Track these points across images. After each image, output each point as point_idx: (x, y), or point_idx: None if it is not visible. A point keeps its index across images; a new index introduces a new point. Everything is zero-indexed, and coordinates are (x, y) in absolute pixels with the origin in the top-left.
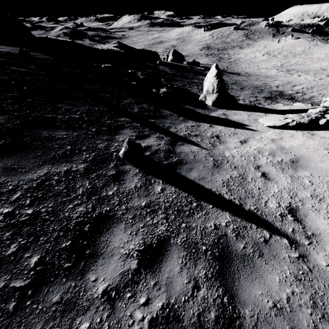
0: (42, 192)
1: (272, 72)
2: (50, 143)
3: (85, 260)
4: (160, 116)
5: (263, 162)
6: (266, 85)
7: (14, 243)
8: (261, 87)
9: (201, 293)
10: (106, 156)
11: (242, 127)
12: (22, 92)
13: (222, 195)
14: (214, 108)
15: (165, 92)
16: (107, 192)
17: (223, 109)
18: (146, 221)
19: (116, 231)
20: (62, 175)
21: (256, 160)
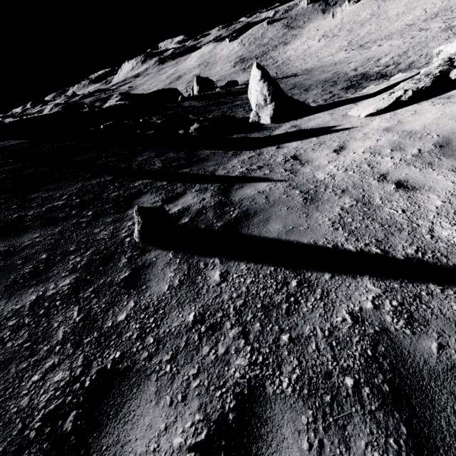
0: None
1: (339, 56)
2: (9, 259)
3: None
4: (196, 161)
5: (388, 165)
6: (338, 73)
7: None
8: (333, 78)
9: None
10: (113, 248)
11: (328, 131)
12: None
13: (340, 247)
14: (275, 125)
15: (197, 128)
16: (114, 317)
17: (289, 122)
18: (202, 356)
19: (137, 406)
20: (26, 312)
21: (374, 166)
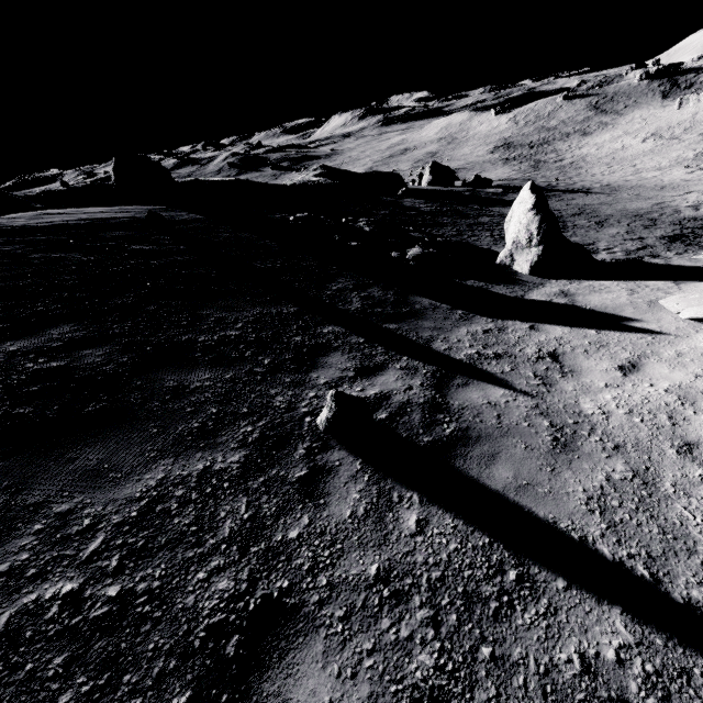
0: (147, 532)
1: (673, 176)
2: (178, 402)
3: None
4: (408, 313)
5: (701, 430)
6: (663, 206)
7: (67, 692)
8: (651, 213)
9: None
10: (289, 426)
11: (619, 325)
12: (143, 293)
13: (590, 544)
14: (535, 280)
15: (418, 255)
16: (285, 530)
17: (559, 280)
18: (381, 630)
19: (302, 661)
20: (193, 485)
21: (679, 424)
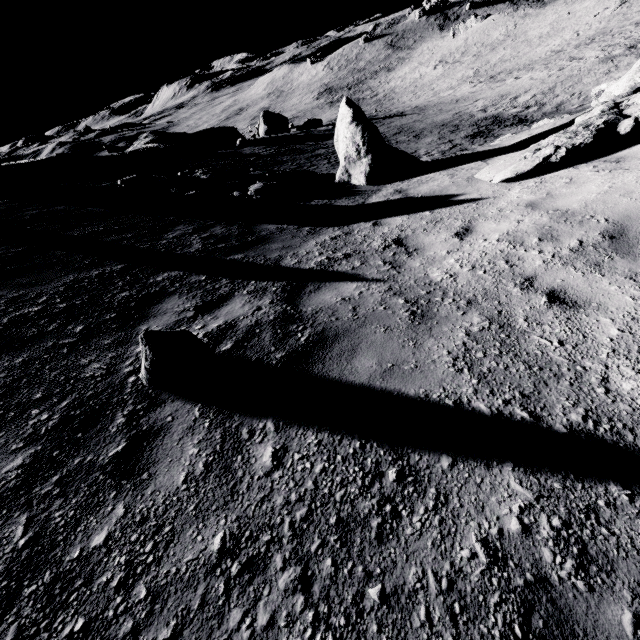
0: None
1: (463, 91)
2: None
3: None
4: (254, 241)
5: (535, 264)
6: (461, 114)
7: None
8: (454, 121)
9: None
10: (105, 395)
11: (447, 202)
12: None
13: (466, 405)
14: (372, 188)
15: (259, 189)
16: (87, 538)
17: (392, 184)
18: (228, 632)
19: None
20: None
21: (515, 264)
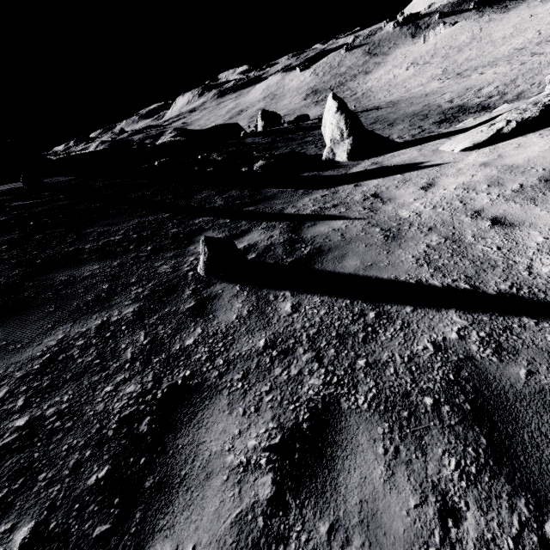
0: (52, 375)
1: (432, 87)
2: (71, 288)
3: (143, 507)
4: (262, 199)
5: (483, 201)
6: (430, 106)
7: None
8: (423, 111)
9: (468, 526)
10: (175, 281)
11: (415, 167)
12: (28, 229)
13: (424, 282)
14: (353, 163)
15: (262, 165)
16: (182, 341)
17: (370, 159)
18: (275, 376)
19: (210, 415)
20: (93, 335)
21: (468, 203)
